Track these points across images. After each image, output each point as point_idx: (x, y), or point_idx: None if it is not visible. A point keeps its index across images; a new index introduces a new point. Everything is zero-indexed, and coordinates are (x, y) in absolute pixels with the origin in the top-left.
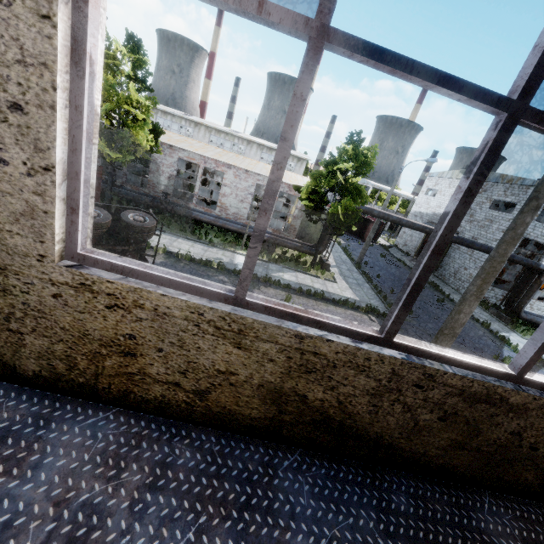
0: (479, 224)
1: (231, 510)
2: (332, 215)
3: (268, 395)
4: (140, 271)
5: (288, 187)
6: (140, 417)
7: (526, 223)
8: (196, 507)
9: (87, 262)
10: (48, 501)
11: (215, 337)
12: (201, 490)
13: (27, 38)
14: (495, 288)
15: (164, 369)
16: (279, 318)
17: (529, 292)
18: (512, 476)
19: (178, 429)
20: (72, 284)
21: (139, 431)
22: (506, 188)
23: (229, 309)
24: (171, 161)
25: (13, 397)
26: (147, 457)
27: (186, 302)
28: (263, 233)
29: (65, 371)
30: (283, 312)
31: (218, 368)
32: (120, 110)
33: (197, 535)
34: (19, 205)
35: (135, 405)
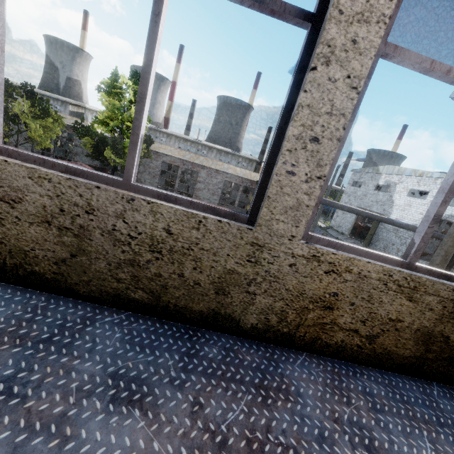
0: (400, 208)
1: (435, 426)
2: None
3: (421, 337)
4: (347, 246)
5: (250, 182)
6: (323, 359)
7: None
8: (413, 424)
9: (312, 240)
10: (328, 420)
11: (395, 292)
12: (405, 412)
13: (338, 100)
14: (420, 259)
15: (350, 319)
16: (435, 277)
17: (449, 262)
18: None
19: (352, 368)
20: (306, 256)
21: (332, 369)
22: (418, 180)
23: (408, 272)
24: (156, 163)
25: (240, 345)
26: (353, 388)
27: (383, 267)
28: (440, 217)
29: (276, 323)
30: (439, 273)
31: (390, 317)
32: (122, 126)
33: (432, 444)
34: (291, 201)
35: (318, 349)
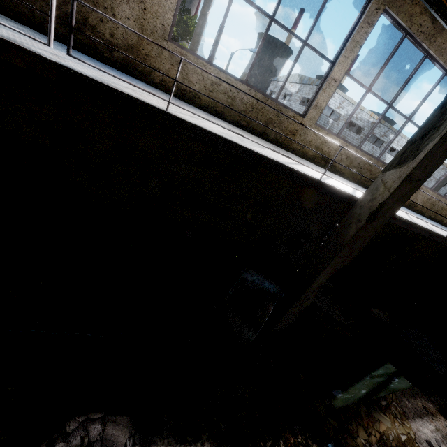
0: None
1: None
2: None
3: None
4: None
5: None
6: None
7: (200, 25)
8: None
9: None
10: None
11: None
12: None
13: None
14: None
15: None
16: None
17: None
18: (17, 8)
19: None
20: None
21: None
22: (310, 88)
23: None
24: None
25: None
26: None
27: None
28: None
29: None
30: None
31: None
32: None
33: None
34: None
35: None
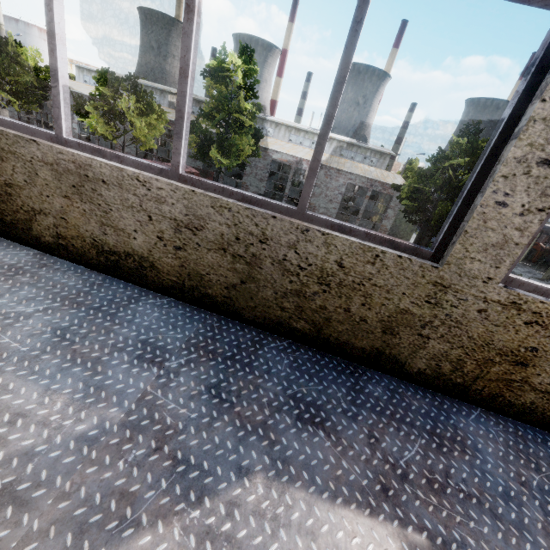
0: None
1: None
2: (439, 215)
3: None
4: None
5: (382, 185)
6: (503, 419)
7: None
8: None
9: (512, 283)
10: (513, 481)
11: None
12: None
13: None
14: None
15: (549, 380)
16: None
17: None
18: None
19: (540, 434)
20: (503, 302)
21: (514, 431)
22: None
23: None
24: (264, 163)
25: (404, 388)
26: (543, 456)
27: None
28: None
29: (448, 372)
30: None
31: None
32: (228, 119)
33: None
34: (495, 238)
35: (498, 407)
